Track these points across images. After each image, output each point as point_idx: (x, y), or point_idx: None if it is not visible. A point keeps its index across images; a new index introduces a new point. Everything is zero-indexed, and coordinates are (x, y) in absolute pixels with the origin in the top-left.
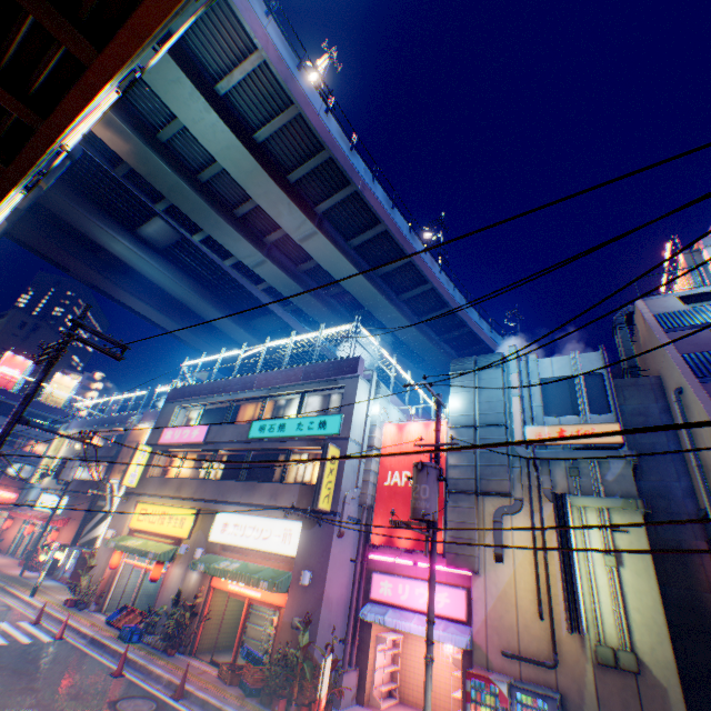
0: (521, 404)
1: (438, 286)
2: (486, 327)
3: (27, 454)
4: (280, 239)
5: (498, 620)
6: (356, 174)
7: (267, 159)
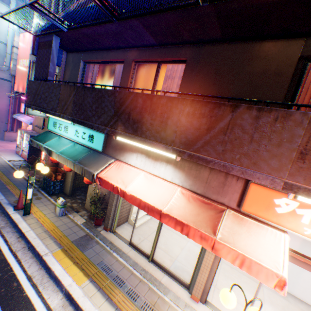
0: None
1: None
2: None
3: None
4: None
5: (38, 117)
6: None
7: None
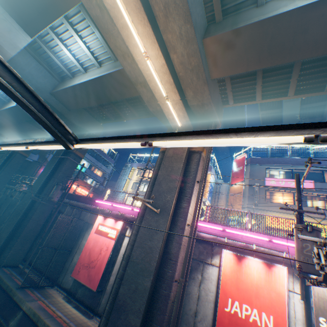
0: None
1: None
2: None
3: (95, 175)
4: None
5: None
6: None
7: None
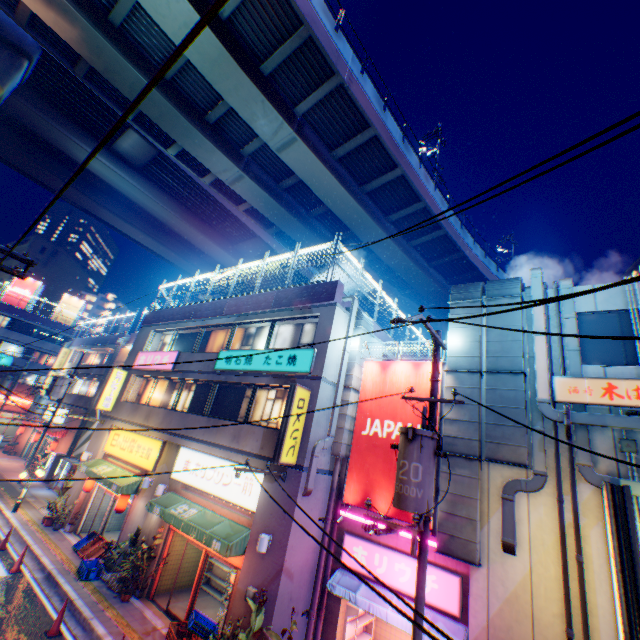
0: (547, 347)
1: (431, 205)
2: (480, 252)
3: (42, 367)
4: (258, 151)
5: (505, 631)
6: (341, 62)
7: (234, 42)
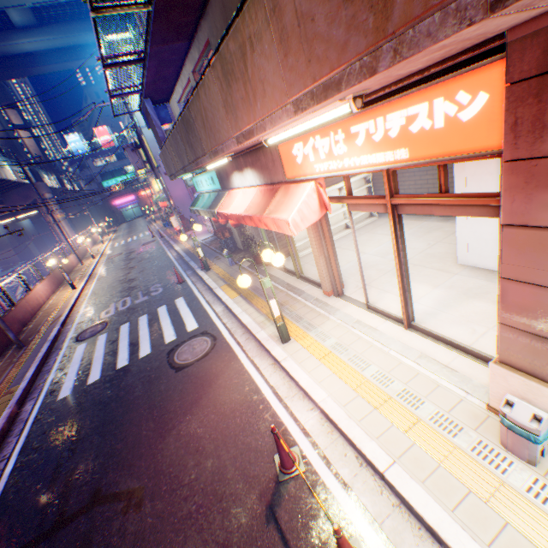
0: None
1: None
2: None
3: None
4: None
5: None
6: None
7: None
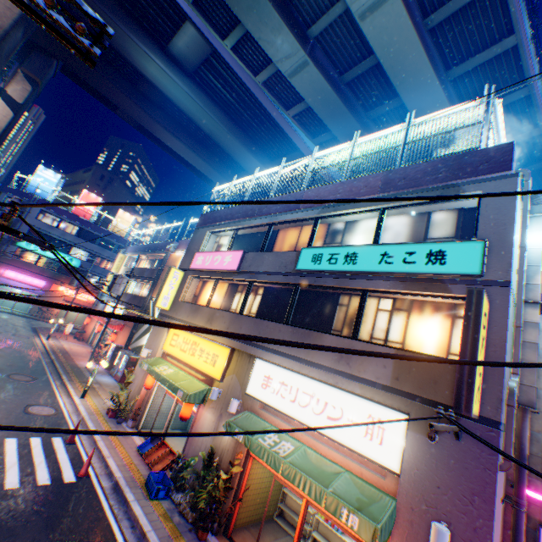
0: None
1: (535, 93)
2: None
3: (102, 271)
4: (327, 29)
5: None
6: None
7: None
